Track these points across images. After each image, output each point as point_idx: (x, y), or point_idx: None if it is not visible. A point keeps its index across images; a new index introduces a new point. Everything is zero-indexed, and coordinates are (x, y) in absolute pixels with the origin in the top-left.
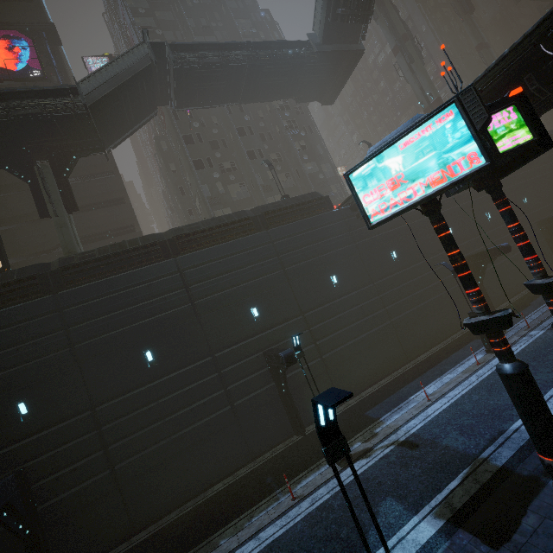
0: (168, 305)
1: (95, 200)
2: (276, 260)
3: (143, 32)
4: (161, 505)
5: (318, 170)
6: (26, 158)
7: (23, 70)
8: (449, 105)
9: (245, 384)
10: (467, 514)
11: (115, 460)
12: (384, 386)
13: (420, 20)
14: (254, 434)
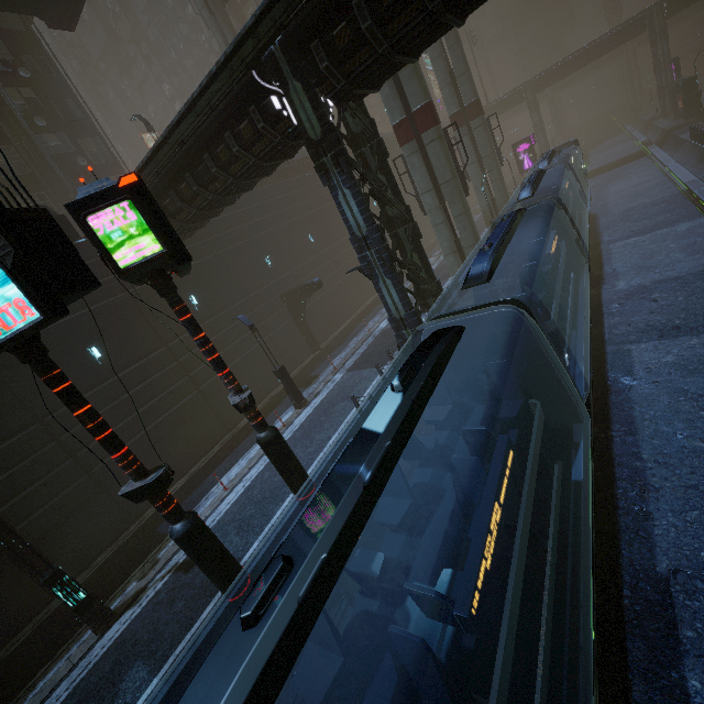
0: None
1: None
2: None
3: None
4: None
5: (74, 150)
6: None
7: None
8: None
9: None
10: (205, 649)
11: None
12: (192, 477)
13: None
14: None
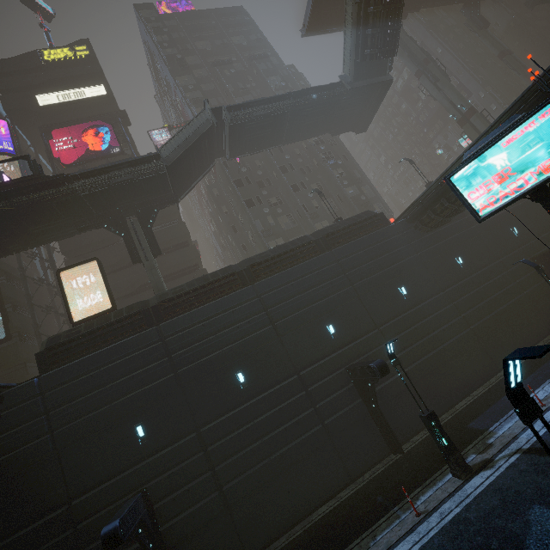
0: (252, 328)
1: (165, 246)
2: (344, 277)
3: (205, 102)
4: (269, 530)
5: (359, 193)
6: (119, 216)
7: (106, 149)
8: None
9: (333, 401)
10: None
11: (222, 480)
12: (479, 397)
13: (433, 44)
14: (349, 453)
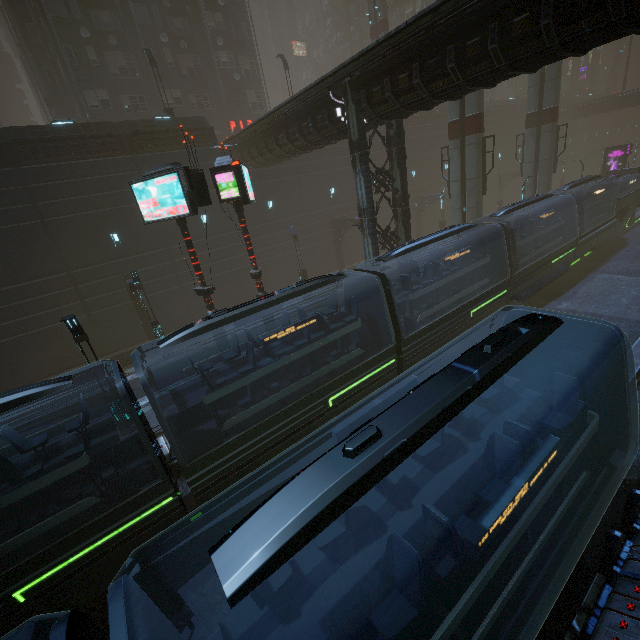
0: (12, 218)
1: None
2: None
3: None
4: (22, 378)
5: (235, 67)
6: None
7: None
8: (175, 173)
9: (103, 299)
10: None
11: None
12: None
13: None
14: (111, 336)
